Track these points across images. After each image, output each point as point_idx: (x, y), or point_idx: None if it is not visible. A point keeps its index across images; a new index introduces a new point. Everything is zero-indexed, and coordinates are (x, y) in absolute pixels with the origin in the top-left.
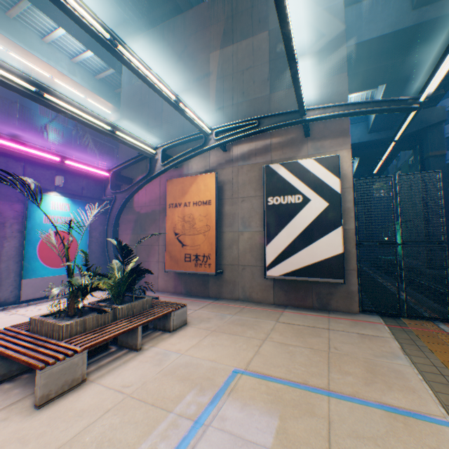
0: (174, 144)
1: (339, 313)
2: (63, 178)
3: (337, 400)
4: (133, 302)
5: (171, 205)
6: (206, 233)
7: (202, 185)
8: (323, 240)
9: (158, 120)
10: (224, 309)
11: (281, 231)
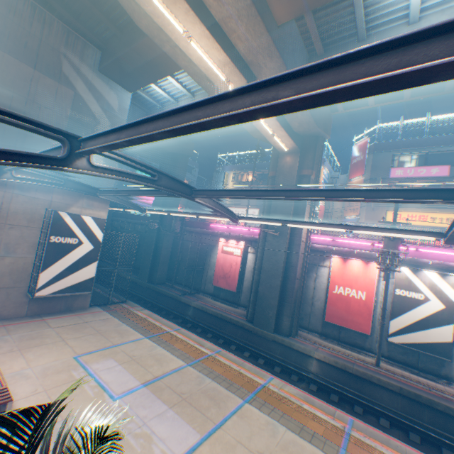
0: None
1: (80, 310)
2: None
3: (121, 345)
4: None
5: None
6: None
7: None
8: (86, 269)
9: None
10: None
11: (58, 262)
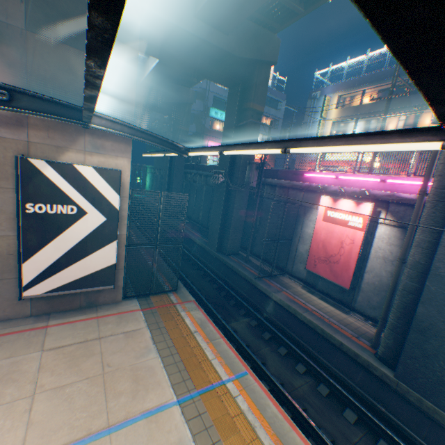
0: None
1: (107, 307)
2: None
3: (117, 433)
4: None
5: None
6: None
7: None
8: (99, 253)
9: None
10: None
11: (48, 246)
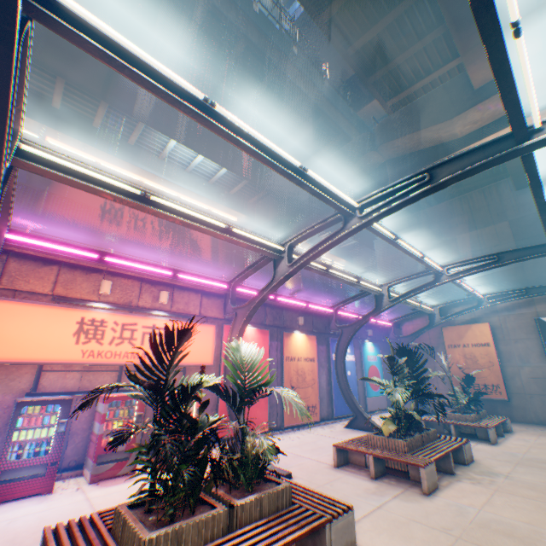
0: (448, 304)
1: None
2: (371, 330)
3: None
4: (480, 410)
5: (448, 346)
6: (489, 367)
7: (476, 331)
8: None
9: (415, 281)
10: (527, 426)
11: None
